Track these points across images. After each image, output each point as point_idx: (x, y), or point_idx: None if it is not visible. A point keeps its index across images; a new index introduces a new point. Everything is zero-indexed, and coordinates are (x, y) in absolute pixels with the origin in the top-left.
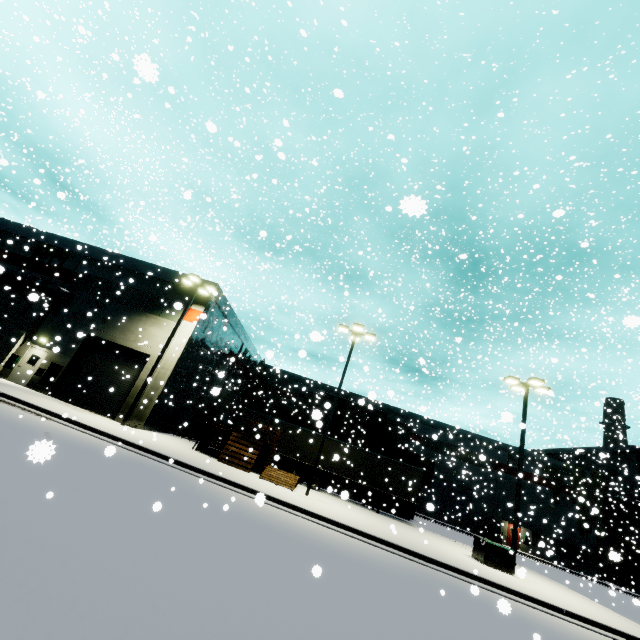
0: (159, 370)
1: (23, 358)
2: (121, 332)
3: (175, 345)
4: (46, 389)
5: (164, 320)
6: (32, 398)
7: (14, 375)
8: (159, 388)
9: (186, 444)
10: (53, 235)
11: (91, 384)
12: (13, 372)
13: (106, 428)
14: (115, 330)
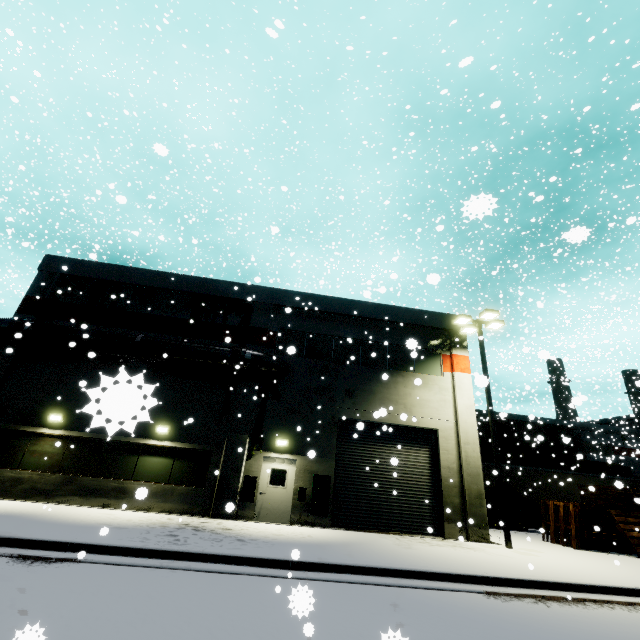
0: (464, 448)
1: (260, 478)
2: (381, 405)
3: (463, 408)
4: (323, 519)
5: (426, 376)
6: (468, 560)
7: (260, 510)
8: (479, 474)
9: (526, 540)
10: (212, 281)
11: (376, 492)
12: (256, 505)
13: (630, 578)
14: (372, 404)
